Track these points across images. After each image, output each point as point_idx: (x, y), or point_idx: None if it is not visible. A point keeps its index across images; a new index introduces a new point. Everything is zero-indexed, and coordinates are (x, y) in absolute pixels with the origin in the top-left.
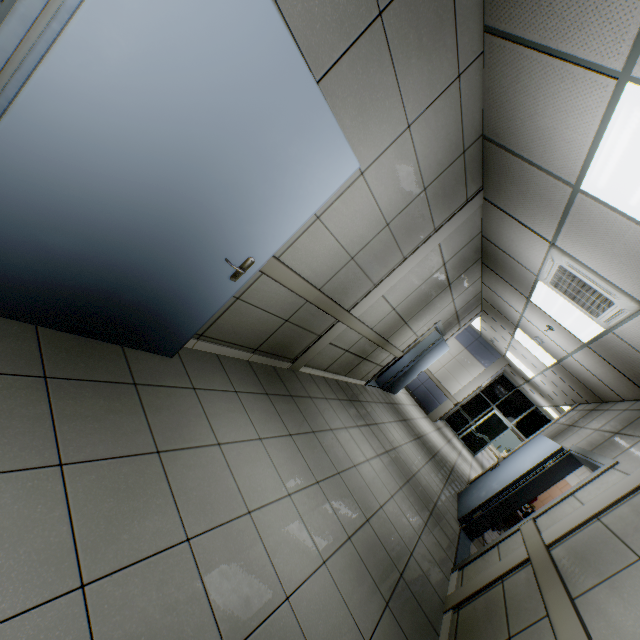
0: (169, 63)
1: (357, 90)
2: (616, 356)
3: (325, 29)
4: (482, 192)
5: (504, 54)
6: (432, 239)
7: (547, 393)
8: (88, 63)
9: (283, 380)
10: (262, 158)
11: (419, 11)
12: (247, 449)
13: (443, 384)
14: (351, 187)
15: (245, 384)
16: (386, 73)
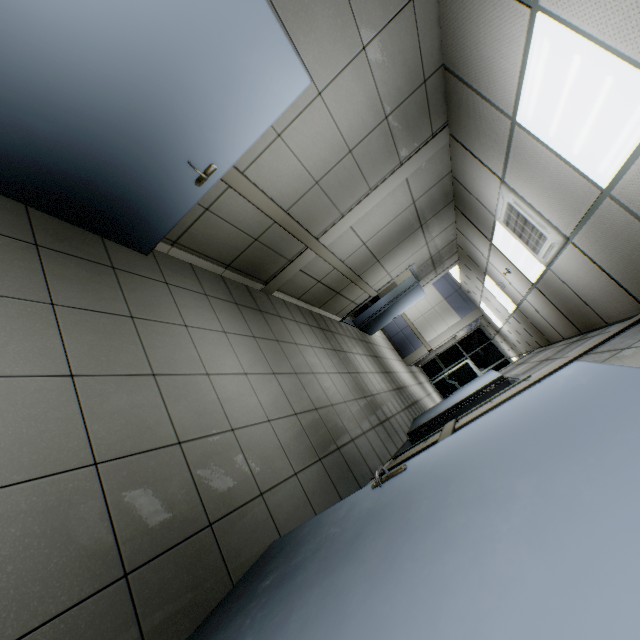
0: None
1: (308, 5)
2: (555, 294)
3: None
4: (448, 128)
5: None
6: (398, 173)
7: (513, 342)
8: None
9: (254, 298)
10: (216, 65)
11: None
12: (211, 336)
13: (420, 332)
14: (310, 107)
15: (216, 292)
16: None
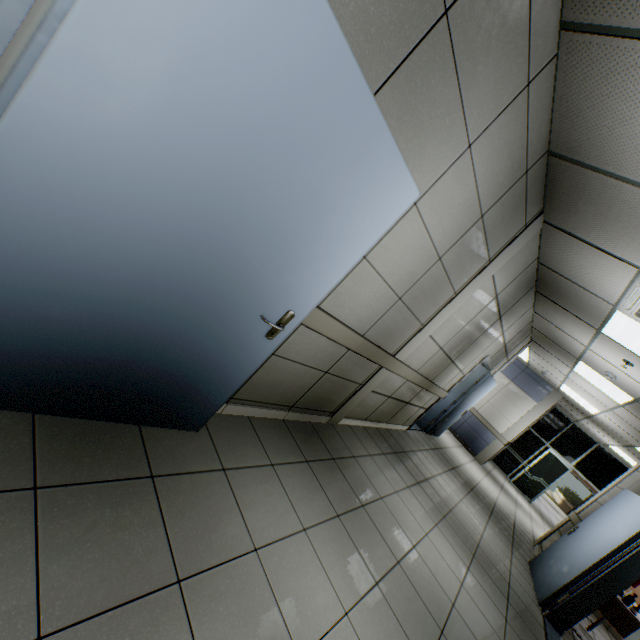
0: (191, 79)
1: (414, 106)
2: None
3: (381, 33)
4: (542, 215)
5: (589, 52)
6: (486, 270)
7: (616, 432)
8: (85, 84)
9: (322, 439)
10: (306, 193)
11: (490, 7)
12: (290, 549)
13: (489, 421)
14: (402, 220)
15: (282, 452)
16: (448, 84)
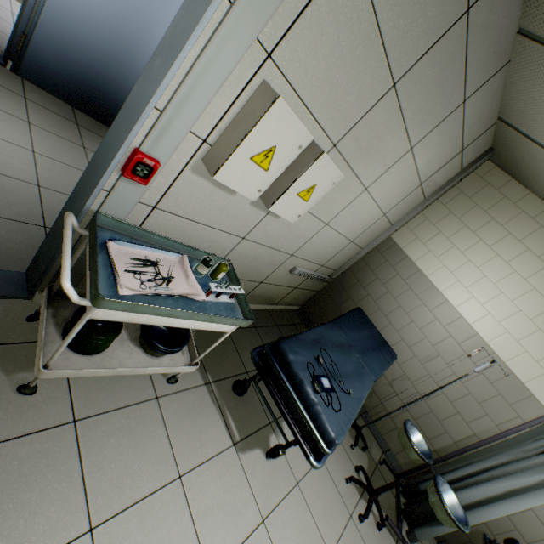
0: None
1: None
2: None
3: None
4: None
5: None
6: None
7: None
8: None
9: None
10: (161, 14)
11: None
12: None
13: None
14: None
15: None
16: None
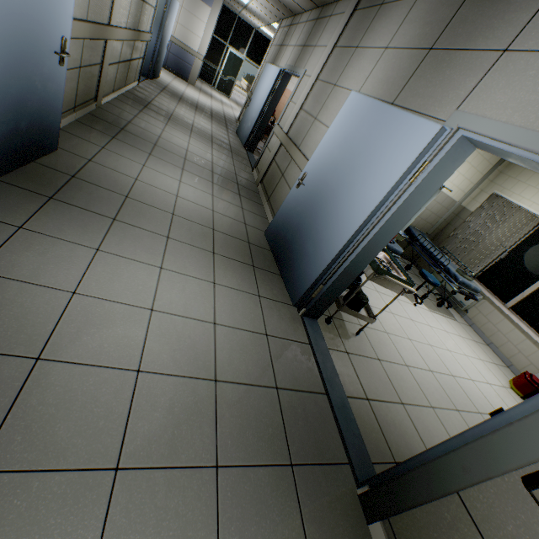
0: None
1: None
2: None
3: None
4: None
5: None
6: None
7: (261, 16)
8: None
9: (106, 121)
10: None
11: None
12: (147, 174)
13: (186, 44)
14: None
15: (99, 140)
16: None
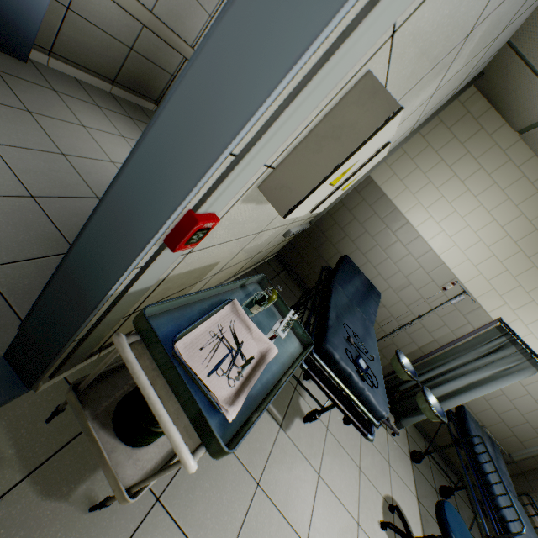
0: None
1: None
2: None
3: None
4: None
5: None
6: None
7: None
8: None
9: (149, 116)
10: None
11: None
12: (110, 137)
13: None
14: None
15: (108, 105)
16: None
